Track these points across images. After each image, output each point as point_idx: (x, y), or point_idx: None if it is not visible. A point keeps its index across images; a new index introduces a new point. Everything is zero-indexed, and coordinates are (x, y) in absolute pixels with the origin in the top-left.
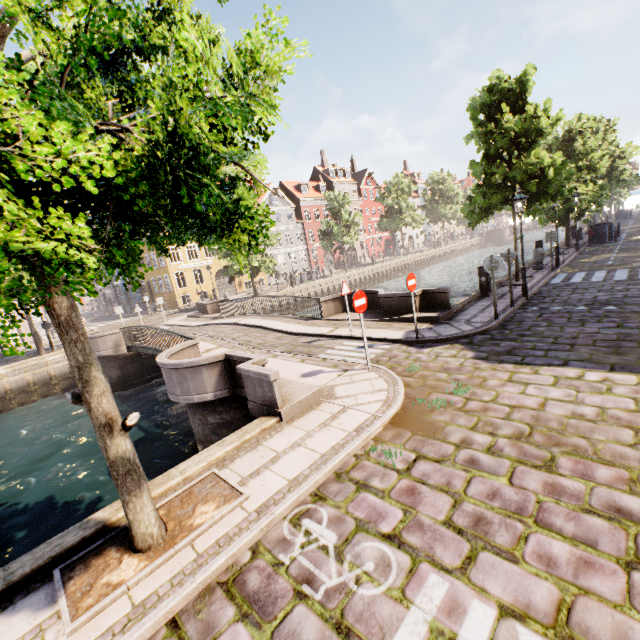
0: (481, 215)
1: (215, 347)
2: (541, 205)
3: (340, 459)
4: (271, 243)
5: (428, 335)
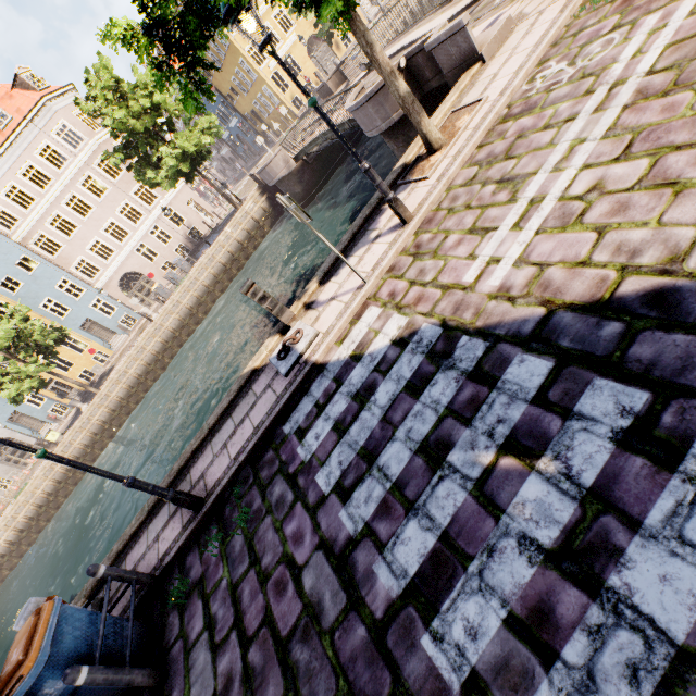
0: None
1: None
2: None
3: (552, 35)
4: None
5: None
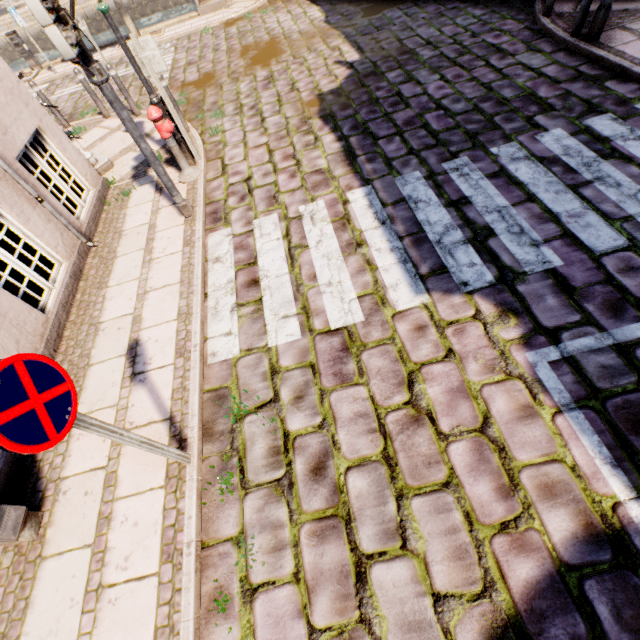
0: None
1: None
2: None
3: (192, 30)
4: None
5: None
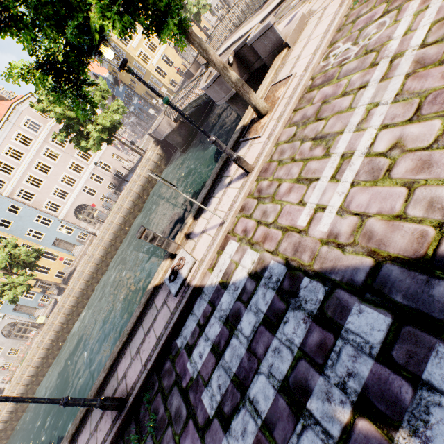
0: None
1: None
2: None
3: (336, 23)
4: None
5: None
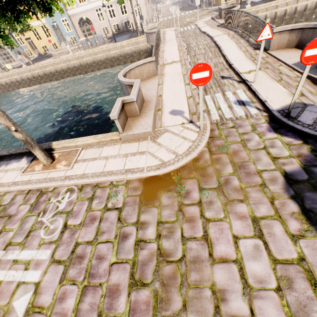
0: None
1: (177, 61)
2: None
3: (101, 180)
4: None
5: (302, 119)
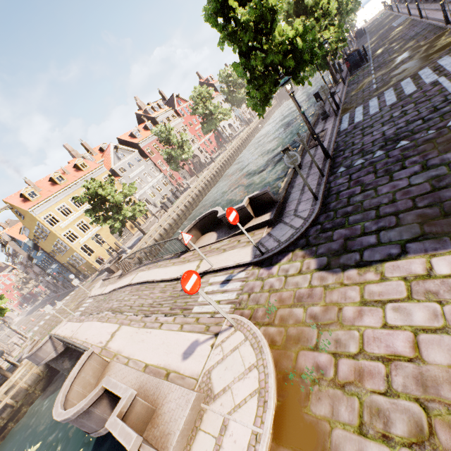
0: (263, 104)
1: (117, 328)
2: (304, 71)
3: None
4: (132, 192)
5: (270, 246)
